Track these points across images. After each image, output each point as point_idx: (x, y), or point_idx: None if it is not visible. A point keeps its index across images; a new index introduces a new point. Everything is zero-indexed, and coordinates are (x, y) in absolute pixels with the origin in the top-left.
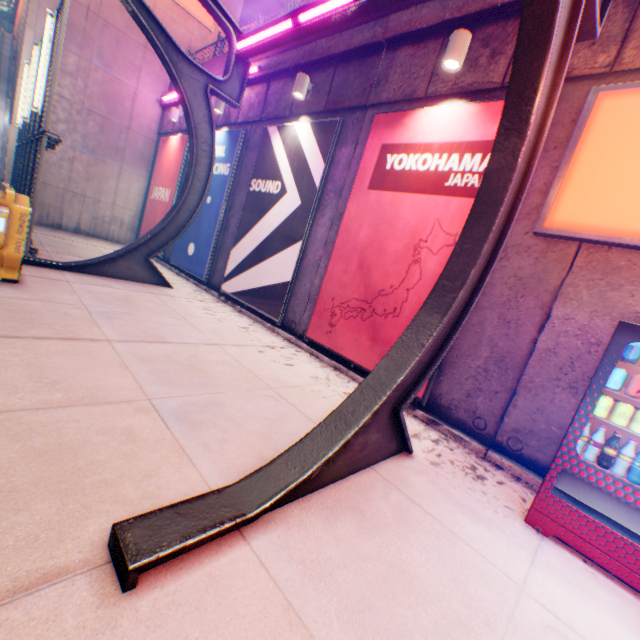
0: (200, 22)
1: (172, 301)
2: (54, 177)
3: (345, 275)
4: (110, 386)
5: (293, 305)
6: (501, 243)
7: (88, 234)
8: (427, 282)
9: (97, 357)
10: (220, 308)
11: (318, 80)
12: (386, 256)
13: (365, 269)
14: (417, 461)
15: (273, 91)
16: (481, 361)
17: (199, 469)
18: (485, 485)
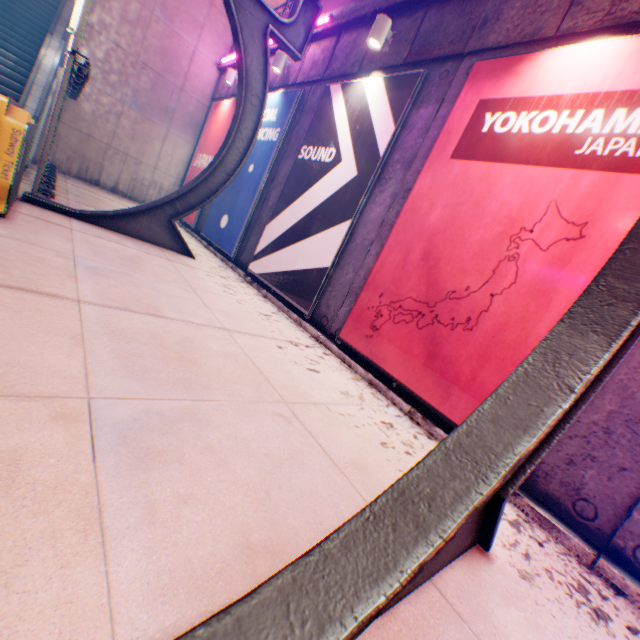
0: None
1: (188, 271)
2: (99, 130)
3: (402, 266)
4: (35, 366)
5: (328, 297)
6: None
7: (125, 195)
8: (525, 288)
9: (45, 319)
10: (243, 289)
11: (401, 27)
12: (465, 247)
13: (431, 261)
14: (499, 569)
15: (342, 45)
16: (601, 416)
17: (110, 571)
18: (614, 637)
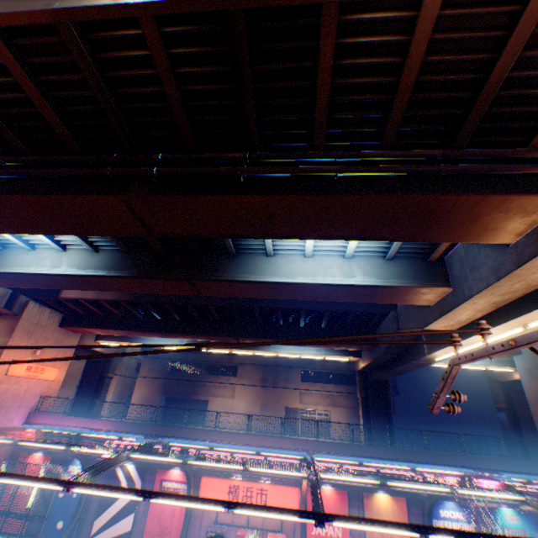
0: (50, 379)
1: None
2: None
3: (154, 522)
4: None
5: None
6: (191, 515)
7: None
8: (178, 519)
9: None
10: None
11: None
12: (166, 513)
13: (160, 518)
14: None
15: (115, 445)
16: (192, 537)
17: None
18: None
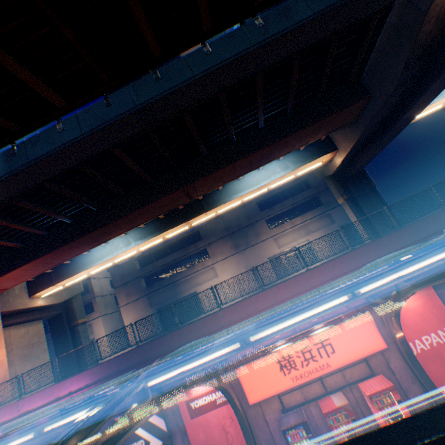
0: None
1: None
2: None
3: None
4: None
5: None
6: (250, 425)
7: None
8: (235, 435)
9: None
10: None
11: None
12: (216, 437)
13: None
14: None
15: None
16: (265, 444)
17: None
18: None
